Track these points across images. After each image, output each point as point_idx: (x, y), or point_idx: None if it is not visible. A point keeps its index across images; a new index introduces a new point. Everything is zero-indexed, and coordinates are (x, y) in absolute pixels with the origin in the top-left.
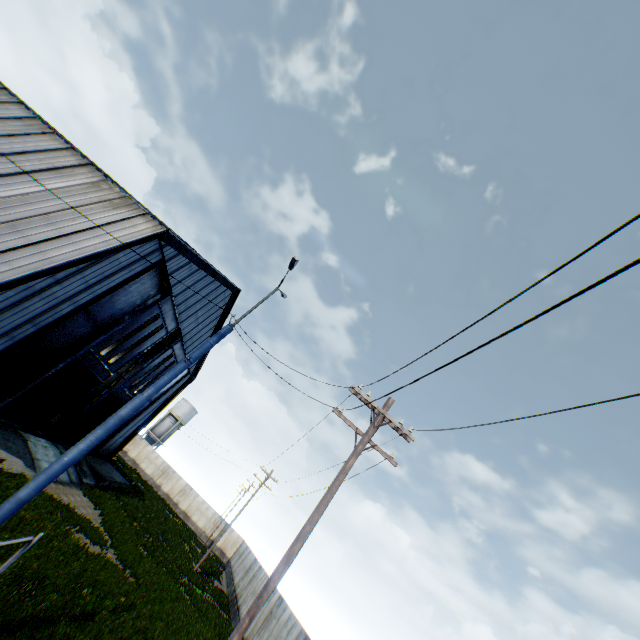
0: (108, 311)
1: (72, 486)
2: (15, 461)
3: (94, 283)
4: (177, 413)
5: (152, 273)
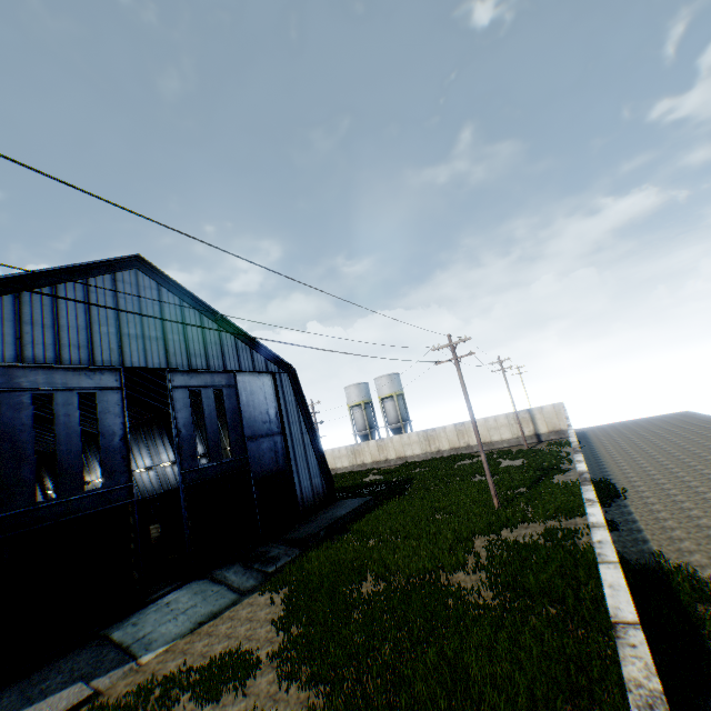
0: None
1: (240, 601)
2: (48, 705)
3: None
4: (384, 394)
5: None
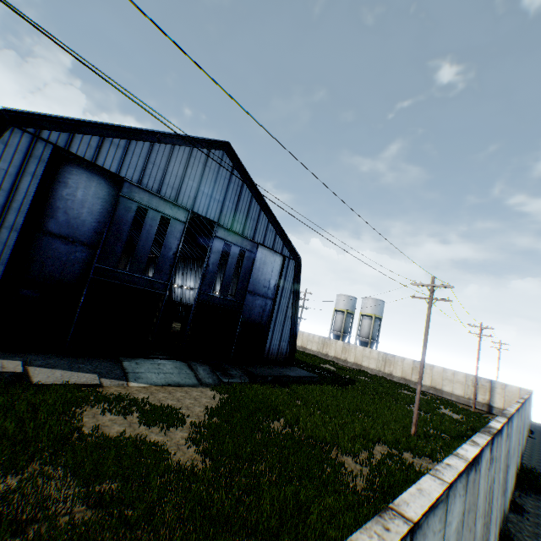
0: (84, 229)
1: (197, 387)
2: (77, 376)
3: (6, 203)
4: (366, 312)
5: (83, 173)
